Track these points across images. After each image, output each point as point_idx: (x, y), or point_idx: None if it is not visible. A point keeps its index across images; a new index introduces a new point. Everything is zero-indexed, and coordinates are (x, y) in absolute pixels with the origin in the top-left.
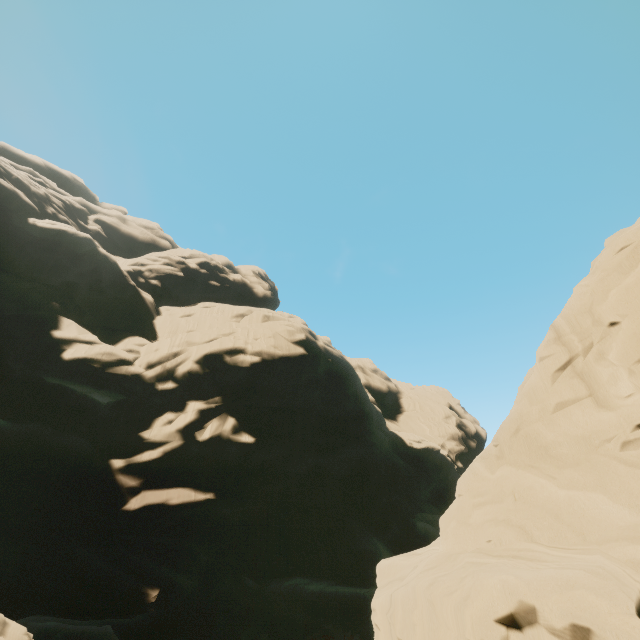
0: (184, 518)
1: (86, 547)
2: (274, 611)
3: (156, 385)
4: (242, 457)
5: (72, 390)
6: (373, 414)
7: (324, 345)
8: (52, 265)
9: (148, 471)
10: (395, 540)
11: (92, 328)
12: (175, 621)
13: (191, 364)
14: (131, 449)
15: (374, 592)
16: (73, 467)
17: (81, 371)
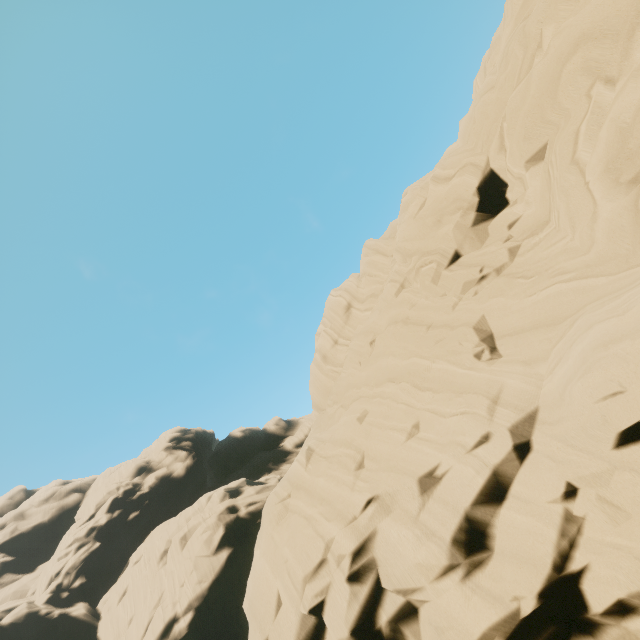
0: None
1: None
2: None
3: None
4: None
5: None
6: None
7: (246, 511)
8: None
9: None
10: None
11: None
12: None
13: None
14: None
15: None
16: None
17: None
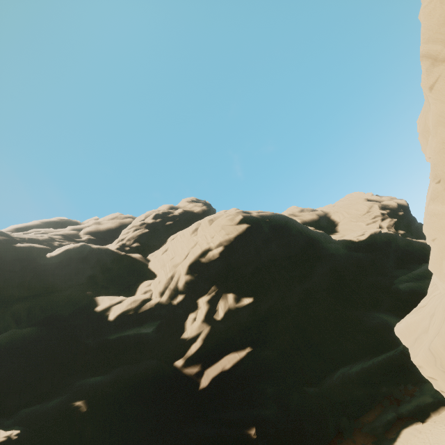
0: (241, 373)
1: (192, 425)
2: (339, 399)
3: (172, 303)
4: (252, 314)
5: (128, 335)
6: (319, 236)
7: (257, 214)
8: (74, 272)
9: (200, 357)
10: (390, 307)
11: (117, 293)
12: (278, 441)
13: (184, 277)
14: (182, 350)
15: (400, 349)
16: (154, 381)
17: (125, 321)
